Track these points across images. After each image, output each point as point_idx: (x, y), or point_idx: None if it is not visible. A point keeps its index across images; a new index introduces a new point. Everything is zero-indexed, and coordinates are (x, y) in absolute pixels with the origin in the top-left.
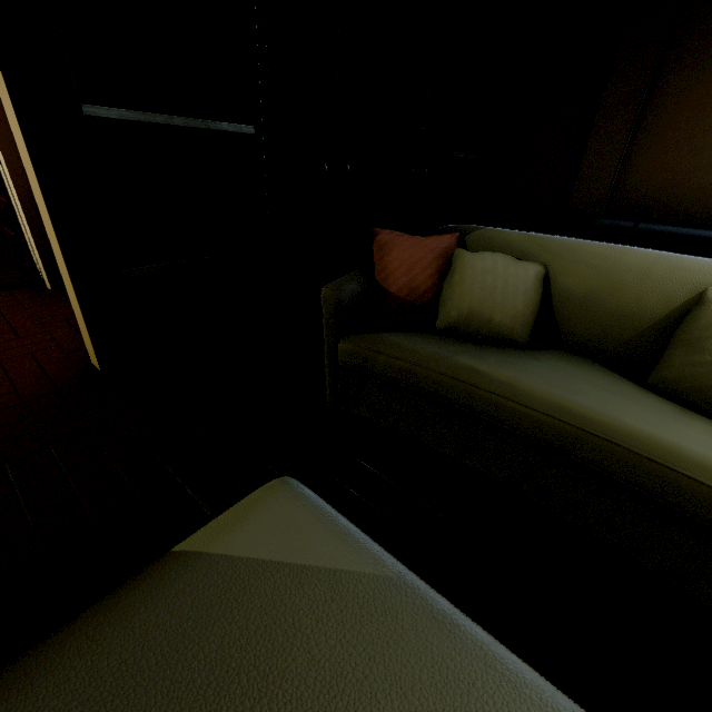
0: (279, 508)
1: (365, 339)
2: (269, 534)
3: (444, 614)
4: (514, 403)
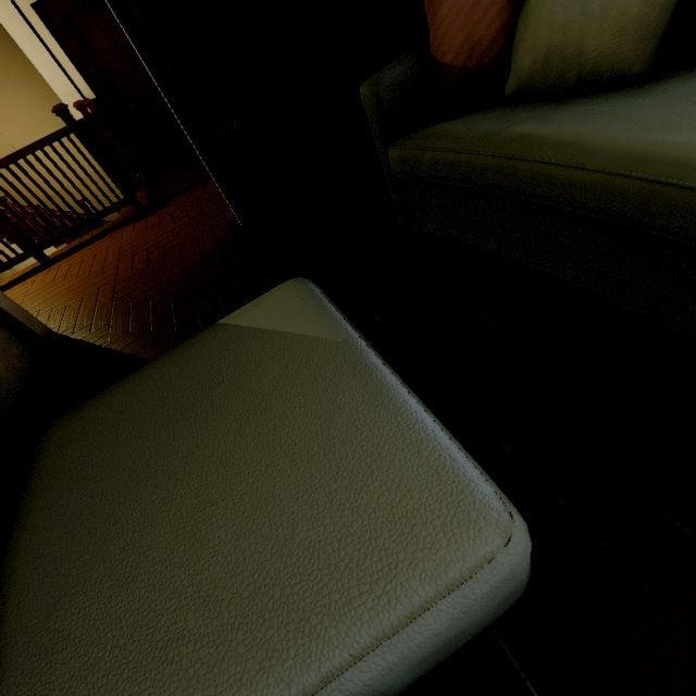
0: (281, 298)
1: (412, 139)
2: (267, 313)
3: (364, 366)
4: (566, 168)
